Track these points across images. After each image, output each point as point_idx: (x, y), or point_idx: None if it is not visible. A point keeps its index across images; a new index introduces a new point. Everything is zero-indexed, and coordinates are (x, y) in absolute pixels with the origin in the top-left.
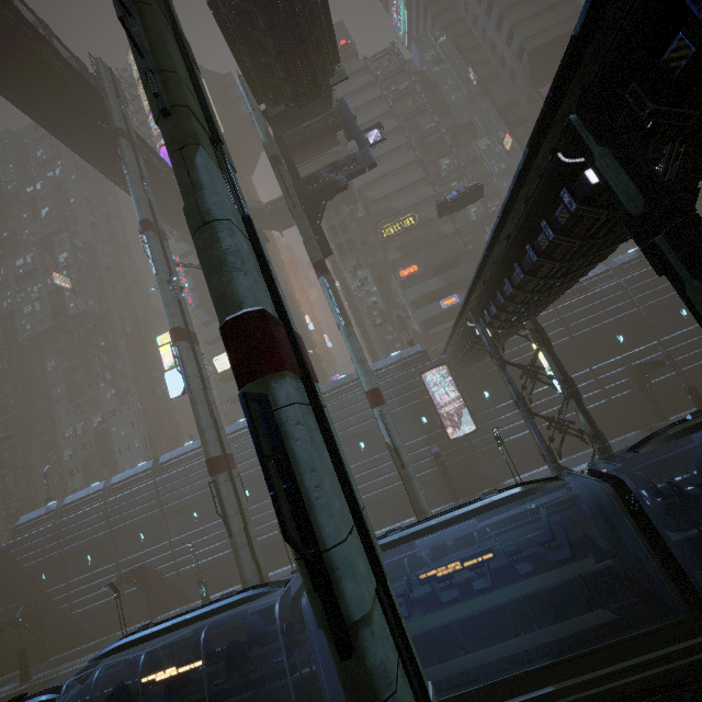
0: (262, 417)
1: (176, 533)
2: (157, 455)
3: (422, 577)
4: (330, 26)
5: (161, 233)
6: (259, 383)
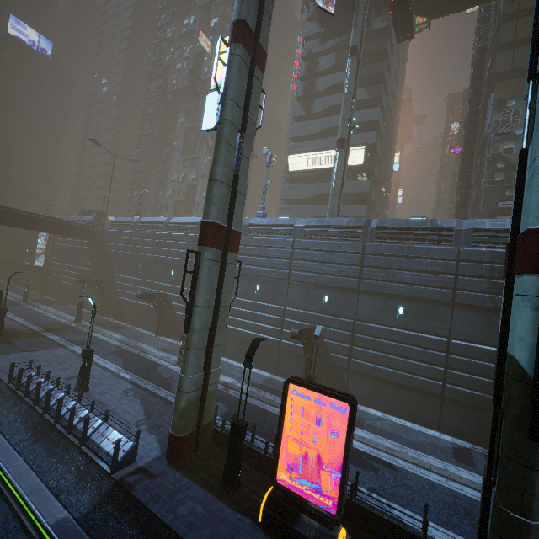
0: None
1: None
2: None
3: None
4: None
5: None
6: None
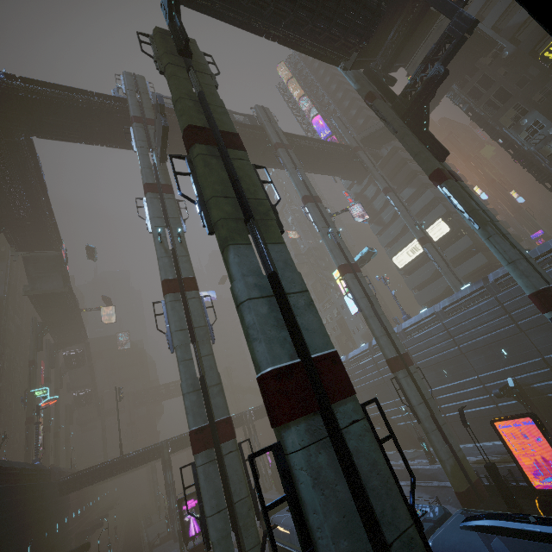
0: (276, 462)
1: (396, 395)
2: None
3: None
4: None
5: (316, 199)
6: (276, 429)
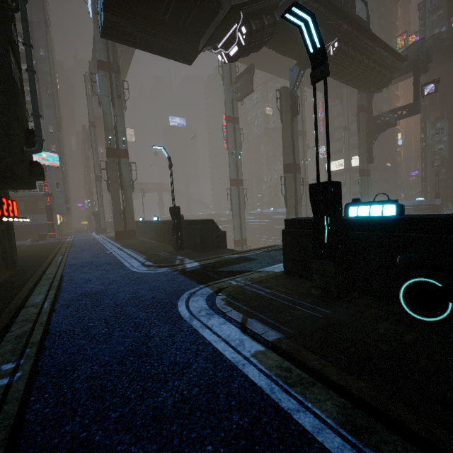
0: None
1: None
2: None
3: None
4: (398, 55)
5: (304, 133)
6: None
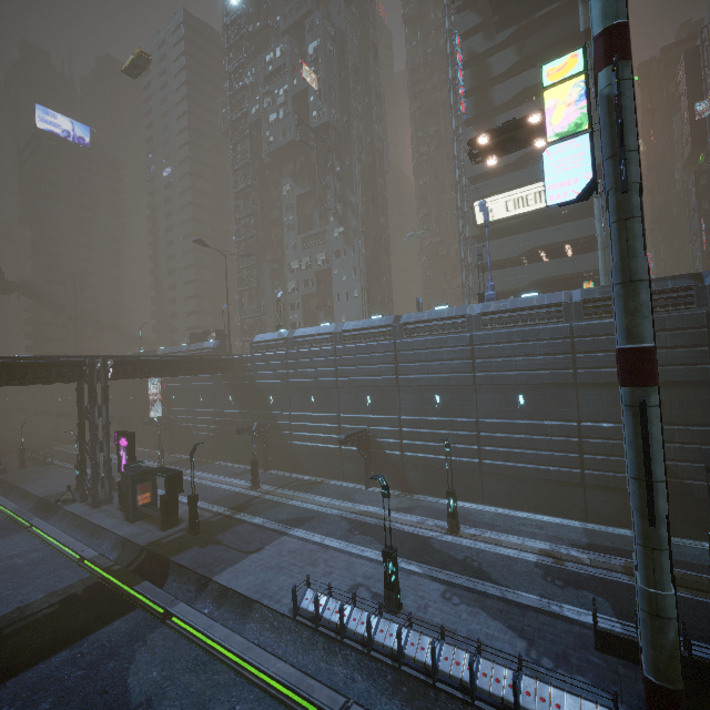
0: None
1: (407, 411)
2: (371, 312)
3: None
4: None
5: None
6: None
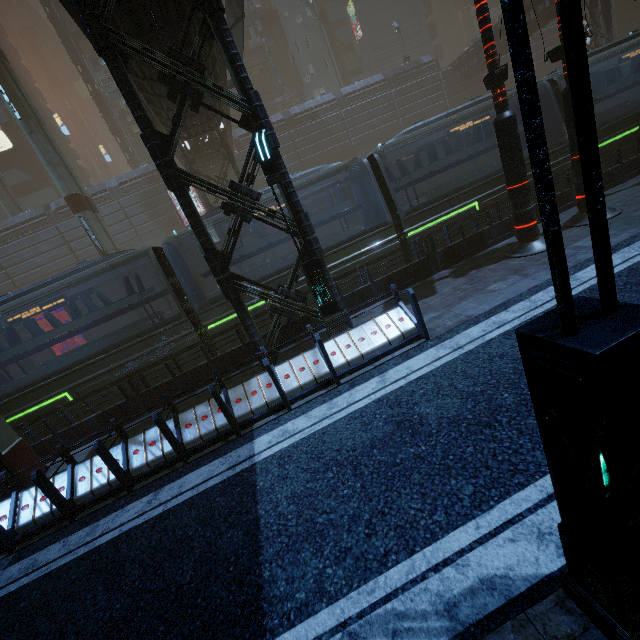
0: None
1: None
2: None
3: (10, 320)
4: None
5: None
6: None
